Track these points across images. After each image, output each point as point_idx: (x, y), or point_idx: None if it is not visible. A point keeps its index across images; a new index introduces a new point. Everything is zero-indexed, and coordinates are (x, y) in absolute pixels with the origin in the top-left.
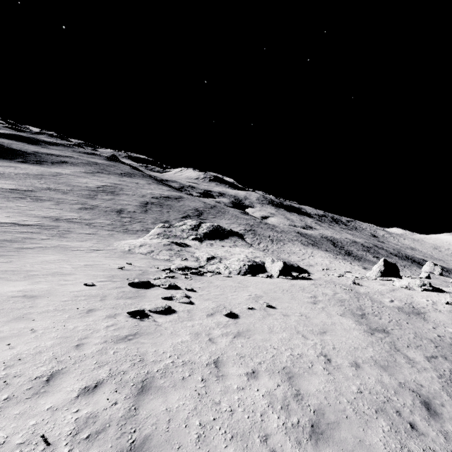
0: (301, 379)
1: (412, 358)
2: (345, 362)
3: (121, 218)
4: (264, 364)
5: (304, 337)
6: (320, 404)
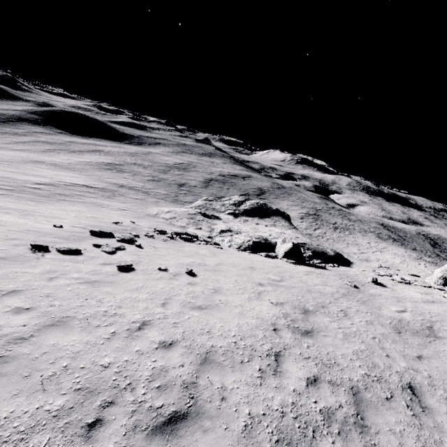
0: (61, 330)
1: (284, 370)
2: (157, 338)
3: (178, 190)
4: (56, 307)
5: (164, 304)
6: (25, 354)
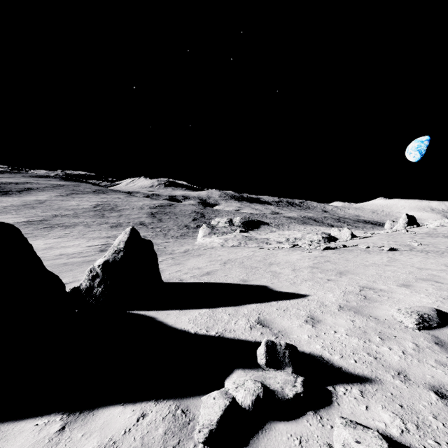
0: None
1: None
2: None
3: (153, 229)
4: None
5: None
6: None
